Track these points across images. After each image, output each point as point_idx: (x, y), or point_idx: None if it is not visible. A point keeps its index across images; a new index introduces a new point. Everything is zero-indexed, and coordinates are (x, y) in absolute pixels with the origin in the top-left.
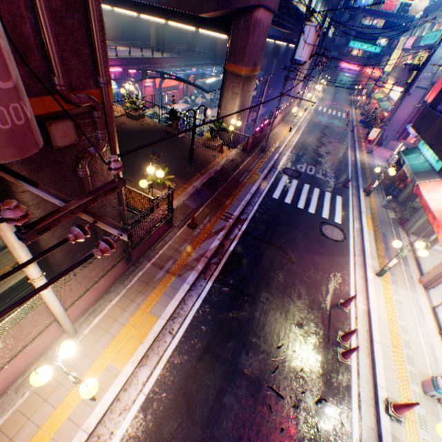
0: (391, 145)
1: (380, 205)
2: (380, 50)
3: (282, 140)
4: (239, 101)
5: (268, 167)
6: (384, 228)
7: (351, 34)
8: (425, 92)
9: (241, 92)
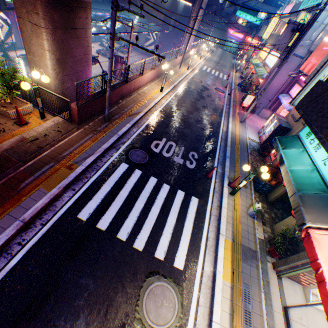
0: (264, 113)
1: (247, 212)
2: (260, 22)
3: (146, 102)
4: (49, 41)
5: (101, 149)
6: (248, 269)
7: (238, 4)
8: (302, 61)
9: (45, 24)
